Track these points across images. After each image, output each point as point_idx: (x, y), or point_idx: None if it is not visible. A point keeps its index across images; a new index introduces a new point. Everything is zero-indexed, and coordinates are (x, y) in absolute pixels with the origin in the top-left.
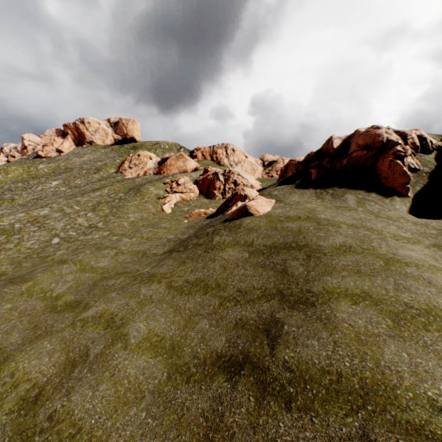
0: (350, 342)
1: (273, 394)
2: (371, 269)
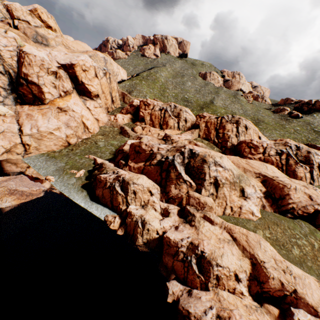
0: None
1: (318, 132)
2: None
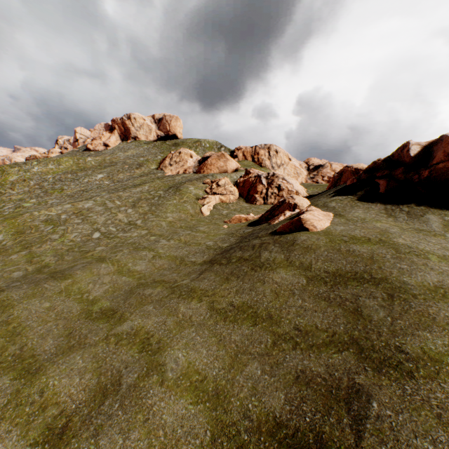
0: None
1: None
2: None
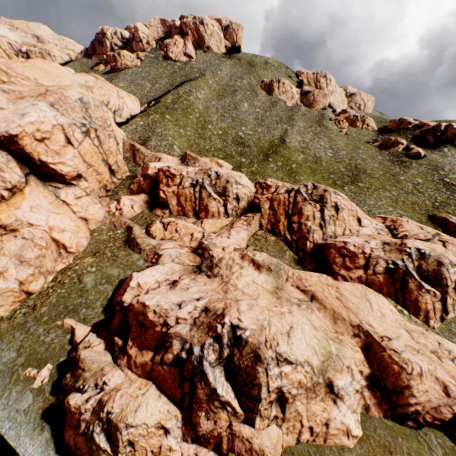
0: None
1: (450, 185)
2: None
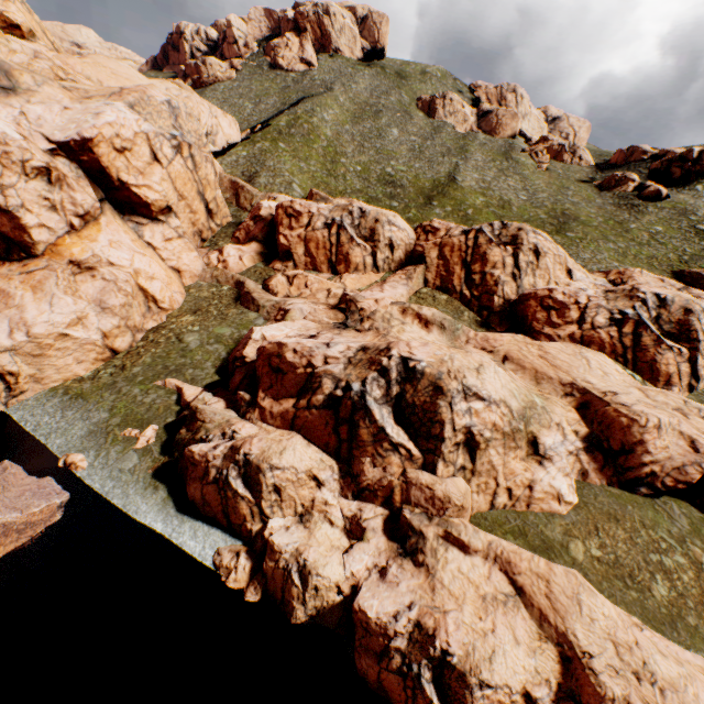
0: None
1: None
2: None
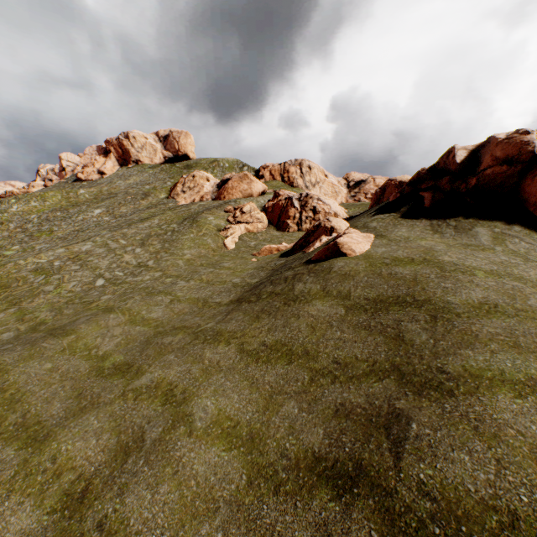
0: (524, 462)
1: (407, 532)
2: (535, 342)
